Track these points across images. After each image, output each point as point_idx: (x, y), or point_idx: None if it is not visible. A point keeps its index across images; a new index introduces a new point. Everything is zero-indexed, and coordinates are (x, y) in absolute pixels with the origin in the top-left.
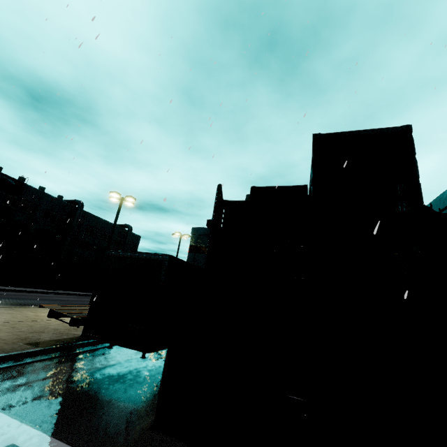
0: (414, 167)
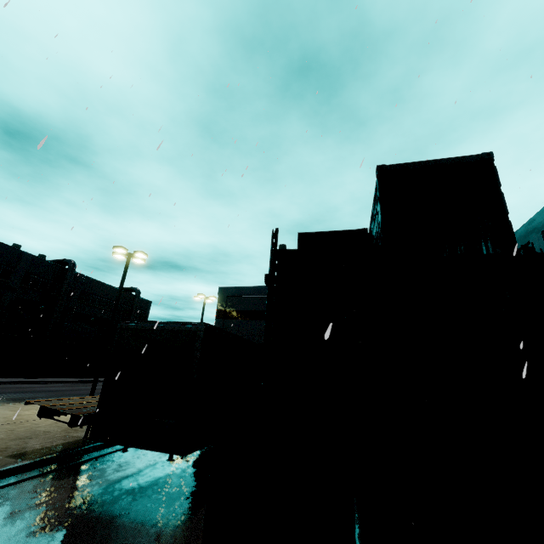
0: (500, 201)
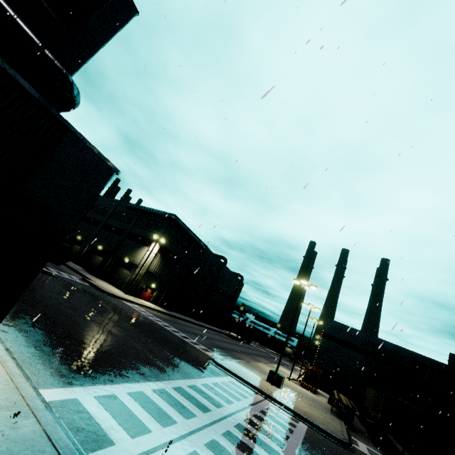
0: None
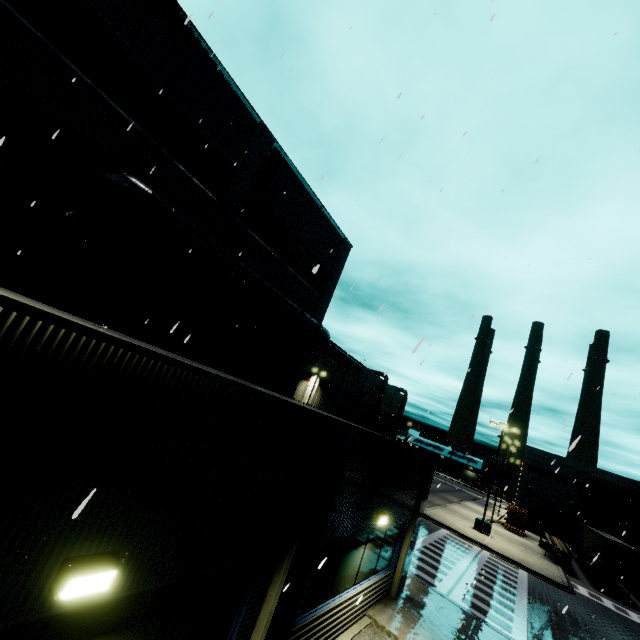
0: None
